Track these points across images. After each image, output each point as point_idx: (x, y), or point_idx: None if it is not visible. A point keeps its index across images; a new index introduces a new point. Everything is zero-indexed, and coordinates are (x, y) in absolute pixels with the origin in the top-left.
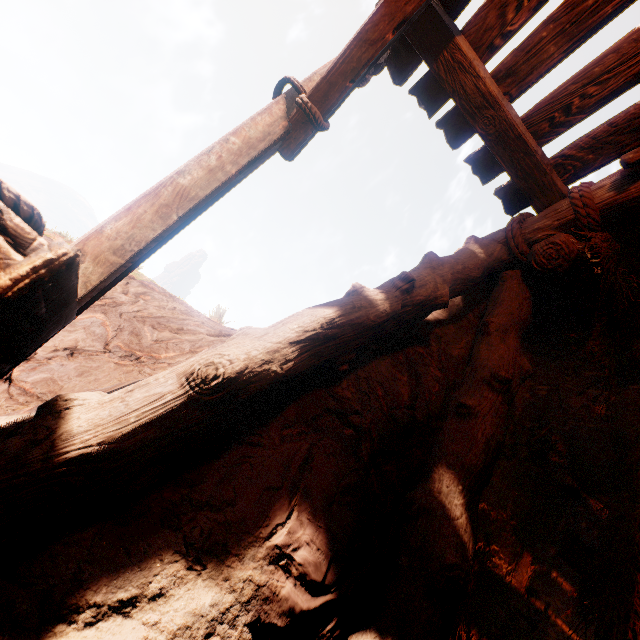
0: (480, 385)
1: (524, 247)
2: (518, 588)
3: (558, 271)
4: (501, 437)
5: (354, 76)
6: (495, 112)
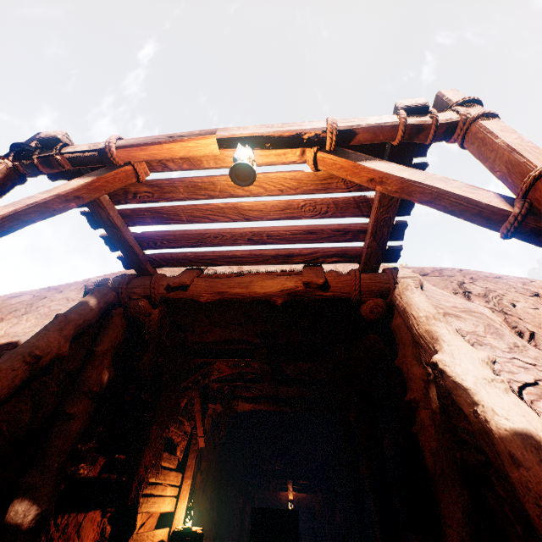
0: (82, 396)
1: (127, 300)
2: (94, 475)
3: (140, 319)
4: (87, 425)
5: (5, 234)
6: (119, 232)
